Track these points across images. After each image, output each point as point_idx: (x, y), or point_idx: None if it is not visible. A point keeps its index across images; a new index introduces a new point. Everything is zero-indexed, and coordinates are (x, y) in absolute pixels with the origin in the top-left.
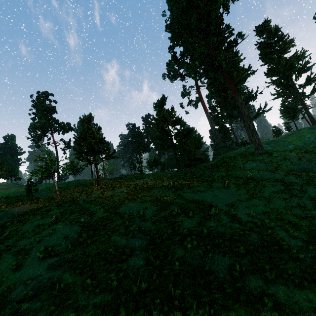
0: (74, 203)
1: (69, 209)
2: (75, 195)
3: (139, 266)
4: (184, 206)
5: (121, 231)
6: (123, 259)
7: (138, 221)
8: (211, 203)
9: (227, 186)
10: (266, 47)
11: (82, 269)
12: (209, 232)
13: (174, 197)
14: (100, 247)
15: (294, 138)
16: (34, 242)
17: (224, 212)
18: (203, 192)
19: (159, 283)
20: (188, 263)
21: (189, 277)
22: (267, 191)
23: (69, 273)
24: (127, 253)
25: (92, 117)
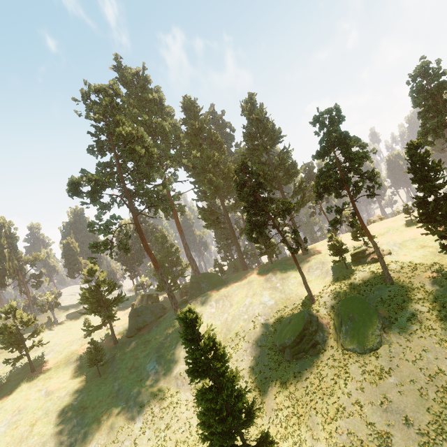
0: None
1: None
2: None
3: None
4: None
5: None
6: None
7: None
8: None
9: (88, 421)
10: (250, 139)
11: None
12: None
13: None
14: None
15: (244, 294)
16: None
17: None
18: (50, 443)
19: None
20: None
21: None
22: (96, 443)
23: None
24: None
25: (14, 305)
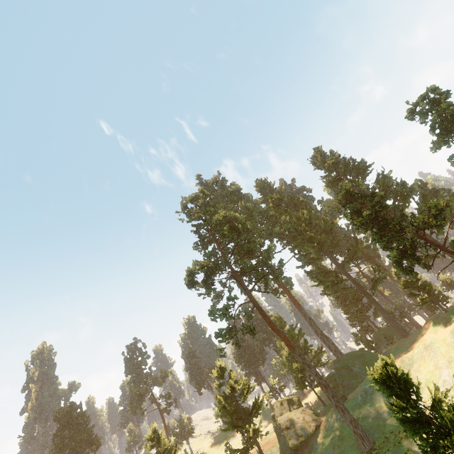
0: None
1: None
2: None
3: None
4: None
5: None
6: None
7: None
8: None
9: None
10: (334, 184)
11: None
12: None
13: None
14: None
15: (430, 365)
16: None
17: None
18: None
19: None
20: None
21: None
22: None
23: None
24: None
25: (156, 428)
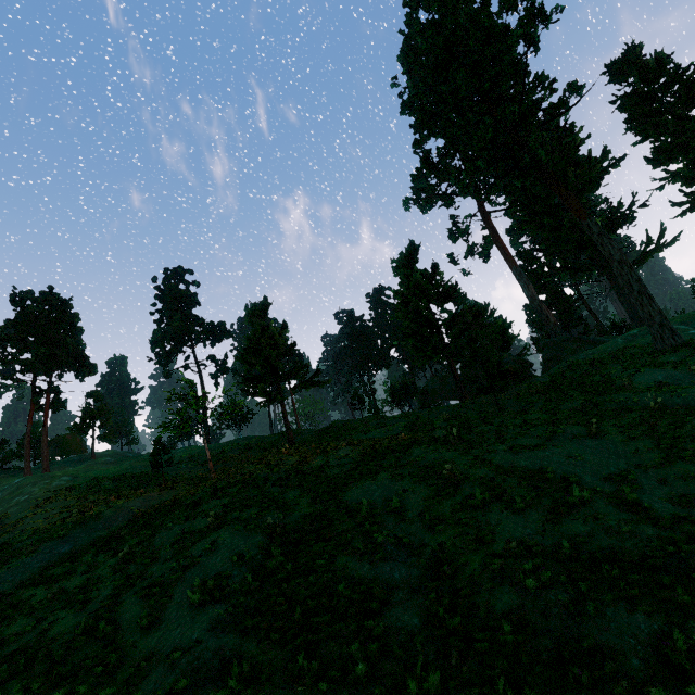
0: (247, 486)
1: (238, 499)
2: (247, 469)
3: (411, 630)
4: (496, 483)
5: (357, 546)
6: (372, 611)
7: (392, 523)
8: (563, 475)
9: (597, 432)
10: (641, 103)
11: (282, 633)
12: (574, 548)
13: (466, 464)
14: (315, 582)
15: None
16: (178, 570)
17: (604, 495)
18: (538, 450)
19: (468, 674)
20: (536, 627)
21: (546, 664)
22: None
23: (255, 640)
24: (378, 597)
25: (269, 304)
